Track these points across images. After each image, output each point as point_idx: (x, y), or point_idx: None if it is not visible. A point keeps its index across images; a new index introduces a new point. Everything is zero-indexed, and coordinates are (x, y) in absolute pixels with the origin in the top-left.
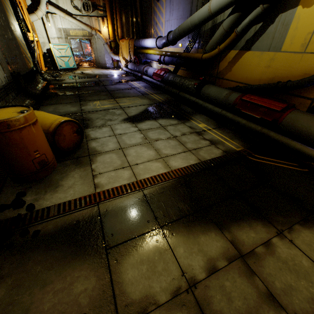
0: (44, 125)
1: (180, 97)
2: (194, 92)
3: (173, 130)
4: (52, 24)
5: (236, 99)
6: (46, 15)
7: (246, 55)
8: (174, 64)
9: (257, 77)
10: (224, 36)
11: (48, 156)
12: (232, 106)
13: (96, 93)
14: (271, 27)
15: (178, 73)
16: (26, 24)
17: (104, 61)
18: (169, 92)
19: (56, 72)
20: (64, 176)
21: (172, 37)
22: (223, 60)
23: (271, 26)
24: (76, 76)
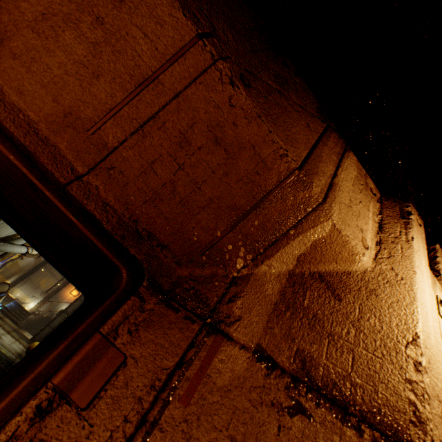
0: None
1: None
2: None
3: None
4: None
5: None
6: None
7: None
8: None
9: None
10: None
11: None
12: None
13: None
14: None
15: None
16: None
17: None
18: None
19: None
20: None
21: None
22: None
23: None
24: None
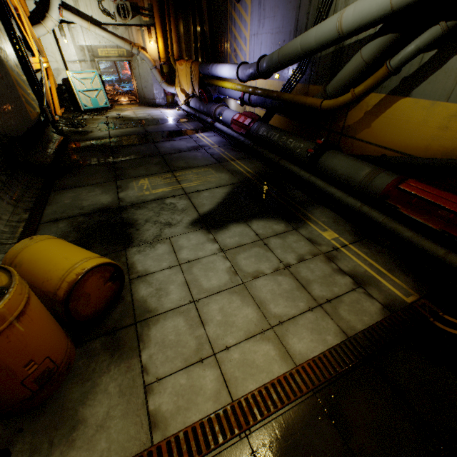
0: (48, 281)
1: (280, 168)
2: (305, 161)
3: (281, 249)
4: (70, 40)
5: (387, 187)
6: (60, 26)
7: (400, 104)
8: (267, 108)
9: (421, 144)
10: (363, 71)
11: (55, 355)
12: (380, 198)
13: (143, 161)
14: (454, 59)
15: (272, 120)
16: (27, 44)
17: (152, 95)
18: (260, 156)
19: (78, 116)
20: (87, 391)
21: (267, 66)
22: (355, 107)
23: (455, 57)
24: (110, 124)
